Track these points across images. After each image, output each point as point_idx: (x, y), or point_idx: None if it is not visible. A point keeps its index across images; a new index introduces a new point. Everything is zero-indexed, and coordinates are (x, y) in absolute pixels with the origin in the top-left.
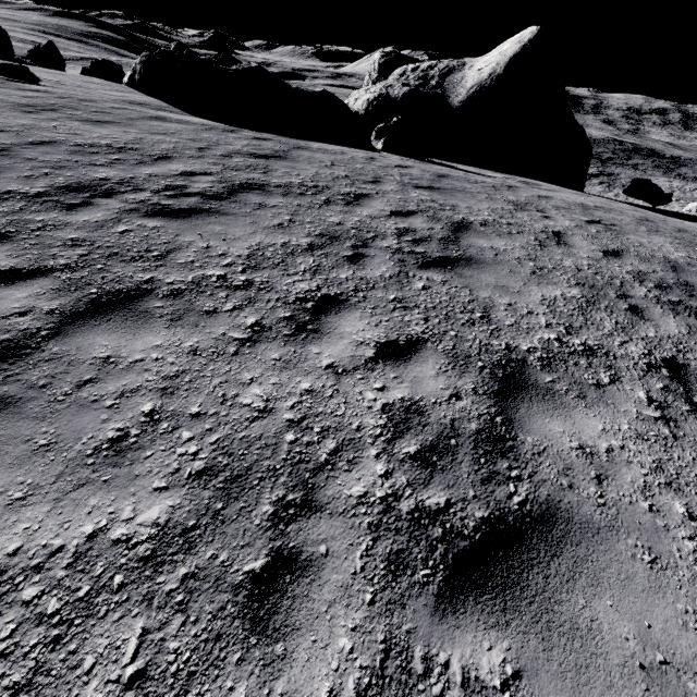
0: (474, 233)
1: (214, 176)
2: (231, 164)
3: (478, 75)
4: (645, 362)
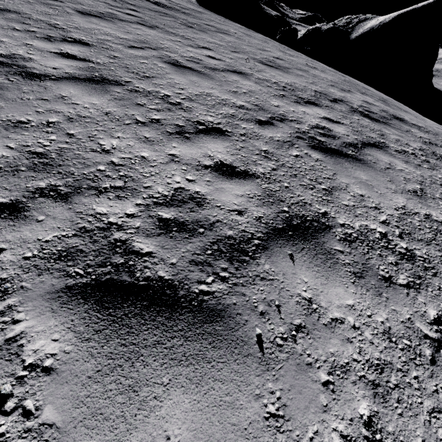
0: (225, 35)
1: (160, 1)
2: (173, 4)
3: (375, 22)
4: (200, 45)
